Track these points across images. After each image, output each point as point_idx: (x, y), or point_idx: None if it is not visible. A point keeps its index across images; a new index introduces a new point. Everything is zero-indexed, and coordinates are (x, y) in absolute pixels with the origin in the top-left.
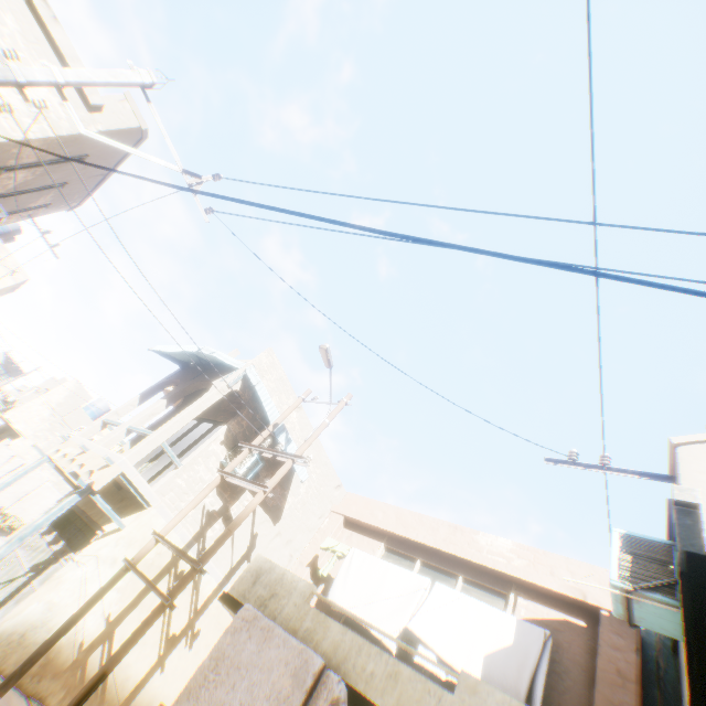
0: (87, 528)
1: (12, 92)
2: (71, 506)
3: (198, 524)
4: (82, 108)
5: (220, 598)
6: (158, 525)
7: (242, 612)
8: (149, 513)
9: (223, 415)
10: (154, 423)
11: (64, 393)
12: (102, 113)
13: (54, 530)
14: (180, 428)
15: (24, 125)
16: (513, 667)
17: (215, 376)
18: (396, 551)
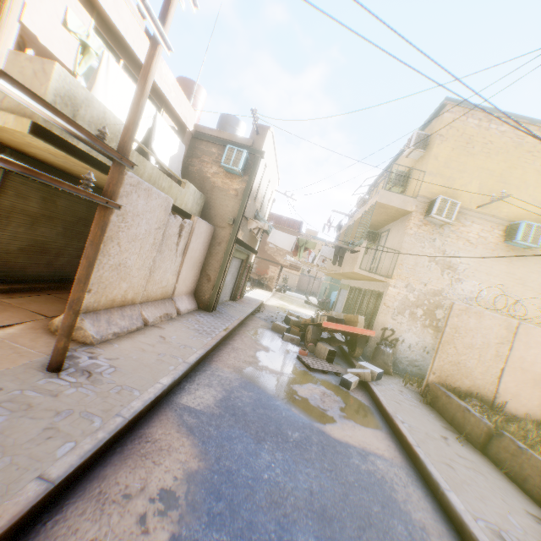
0: None
1: None
2: None
3: None
4: None
5: (34, 134)
6: None
7: (129, 181)
8: None
9: None
10: None
11: None
12: None
13: None
14: None
15: None
16: (177, 163)
17: None
18: (104, 39)
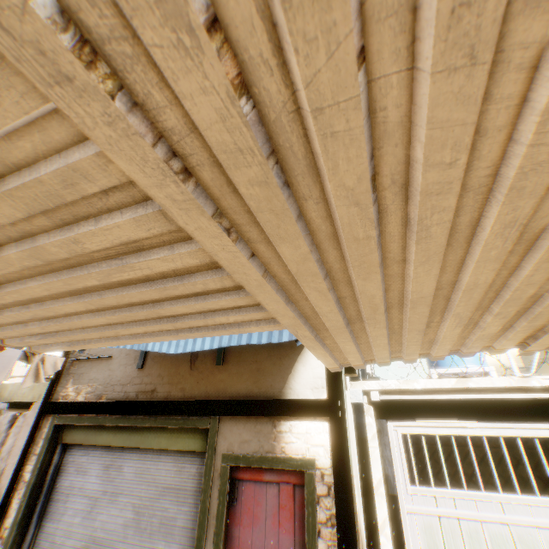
0: None
1: None
2: None
3: None
4: None
5: None
6: None
7: None
8: None
9: None
10: None
11: None
12: None
13: None
14: None
15: None
16: None
17: None
18: None
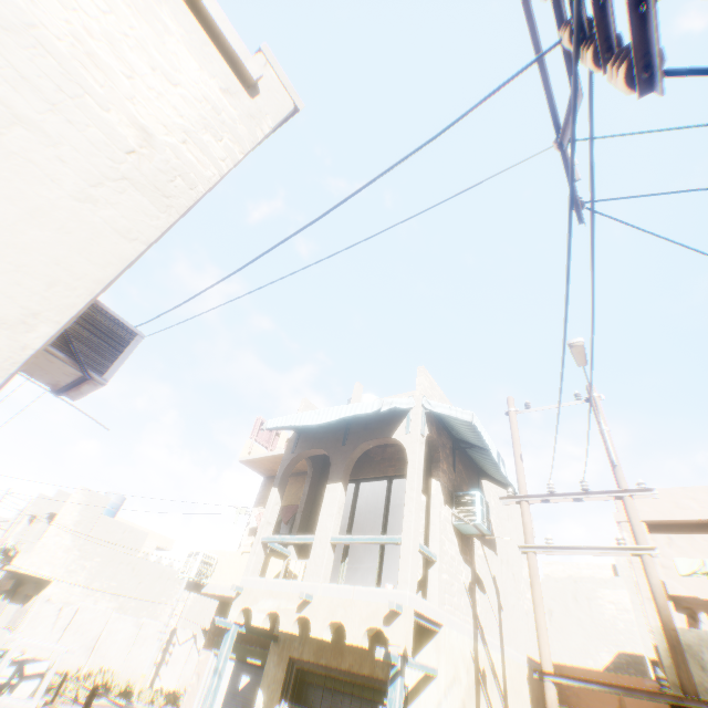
0: (362, 689)
1: (161, 80)
2: (402, 697)
3: (469, 608)
4: (239, 91)
5: (673, 707)
6: (454, 641)
7: None
8: (445, 635)
9: (391, 466)
10: (301, 510)
11: (75, 509)
12: (258, 94)
13: (304, 707)
14: (419, 515)
15: (205, 148)
16: None
17: (384, 428)
18: None
